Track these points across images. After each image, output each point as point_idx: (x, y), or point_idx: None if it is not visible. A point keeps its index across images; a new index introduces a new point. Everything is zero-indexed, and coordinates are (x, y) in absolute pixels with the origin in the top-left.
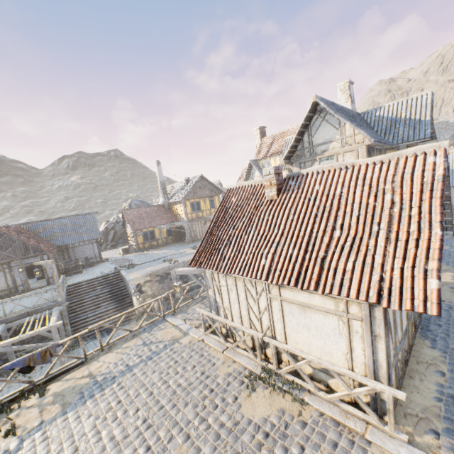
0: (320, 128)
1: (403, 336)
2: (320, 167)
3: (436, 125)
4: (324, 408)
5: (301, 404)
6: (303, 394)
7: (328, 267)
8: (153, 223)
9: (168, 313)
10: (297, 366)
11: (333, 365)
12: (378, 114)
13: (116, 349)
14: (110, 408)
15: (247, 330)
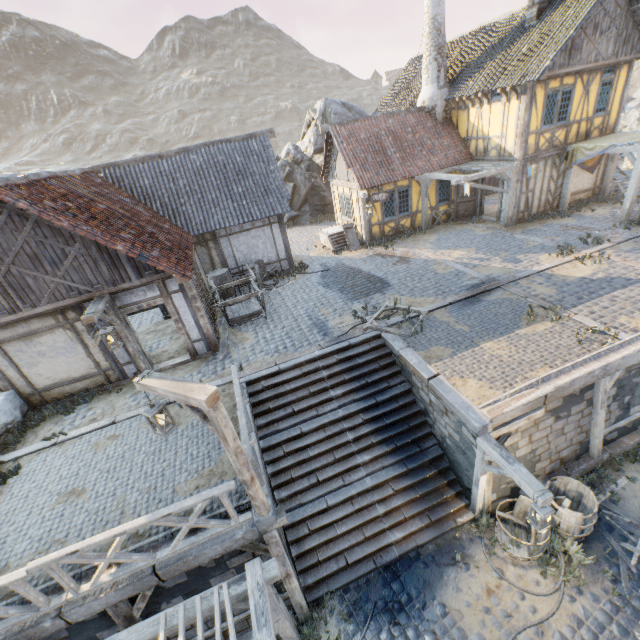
0: None
1: None
2: None
3: None
4: None
5: None
6: None
7: None
8: (409, 165)
9: None
10: None
11: None
12: None
13: None
14: None
15: None
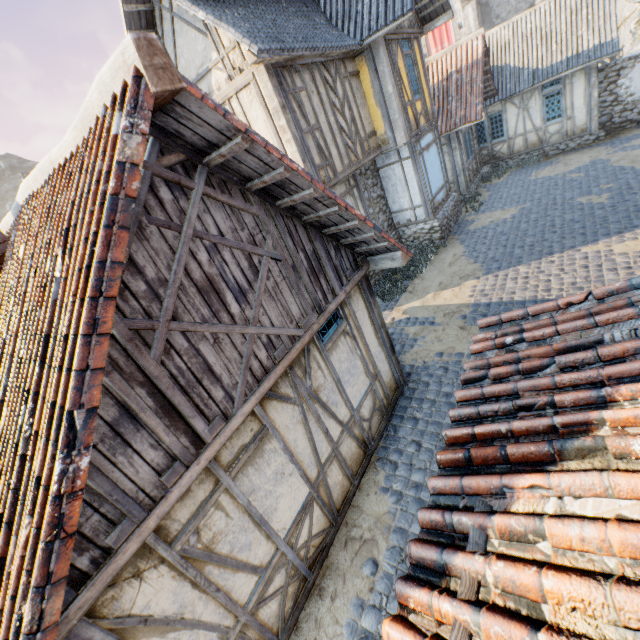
0: (179, 40)
1: (283, 540)
2: (28, 186)
3: None
4: None
5: None
6: None
7: None
8: None
9: None
10: None
11: None
12: None
13: None
14: None
15: None
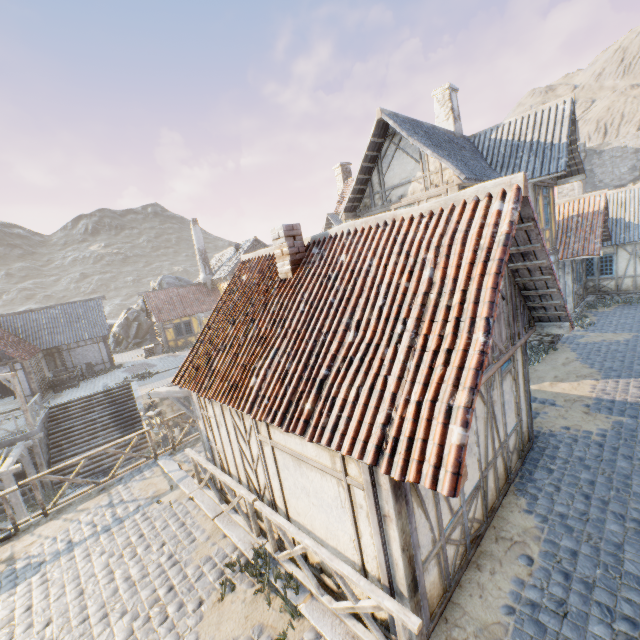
0: (395, 162)
1: (465, 501)
2: (353, 224)
3: (608, 153)
4: (323, 627)
5: (293, 617)
6: (301, 599)
7: (326, 395)
8: (189, 310)
9: (163, 452)
10: (294, 553)
11: (332, 559)
12: (494, 137)
13: (67, 513)
14: (10, 620)
15: (237, 489)
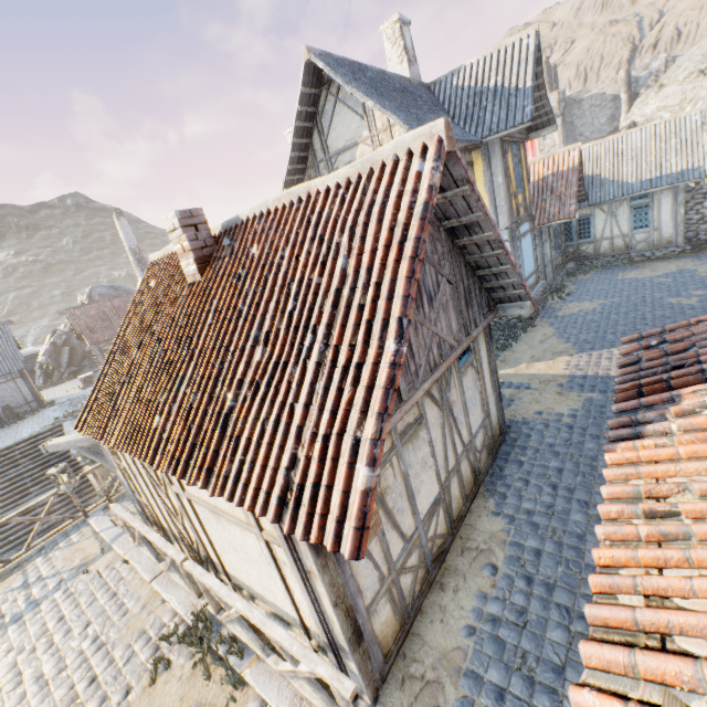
0: (336, 119)
1: (421, 522)
2: (264, 204)
3: (588, 102)
4: (269, 693)
5: (236, 687)
6: (246, 663)
7: (230, 434)
8: None
9: (94, 507)
10: (231, 615)
11: (265, 622)
12: (455, 83)
13: None
14: None
15: (165, 548)
